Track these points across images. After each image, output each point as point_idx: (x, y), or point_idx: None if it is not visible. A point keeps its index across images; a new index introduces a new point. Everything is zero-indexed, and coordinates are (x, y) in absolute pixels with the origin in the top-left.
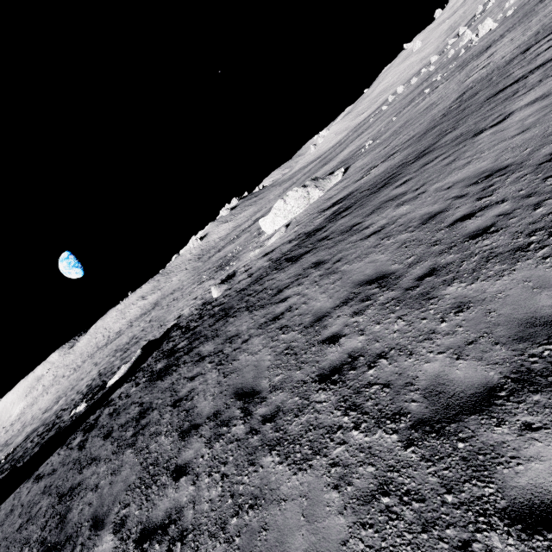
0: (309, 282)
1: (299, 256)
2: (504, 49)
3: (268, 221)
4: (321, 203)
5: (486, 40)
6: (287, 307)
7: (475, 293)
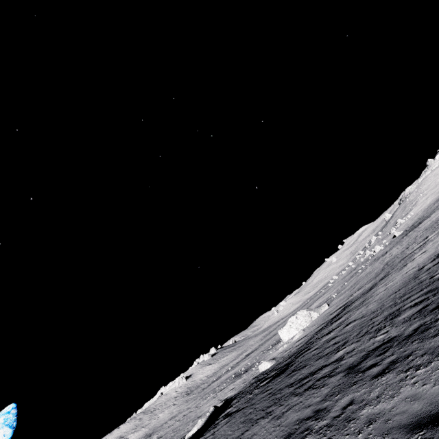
0: (360, 310)
1: (339, 318)
2: (395, 250)
3: (285, 330)
4: (324, 315)
5: (382, 252)
6: (356, 316)
7: (430, 271)
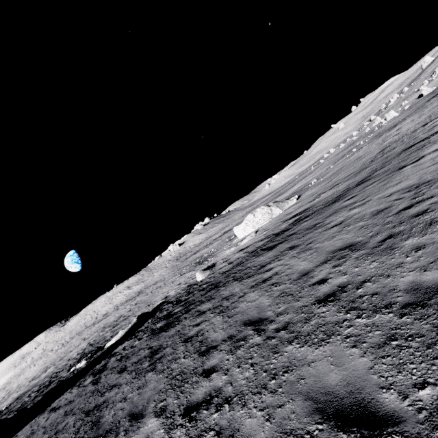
0: (288, 257)
1: (274, 246)
2: (407, 125)
3: (240, 228)
4: (282, 217)
5: (393, 121)
6: (273, 273)
7: (427, 240)
